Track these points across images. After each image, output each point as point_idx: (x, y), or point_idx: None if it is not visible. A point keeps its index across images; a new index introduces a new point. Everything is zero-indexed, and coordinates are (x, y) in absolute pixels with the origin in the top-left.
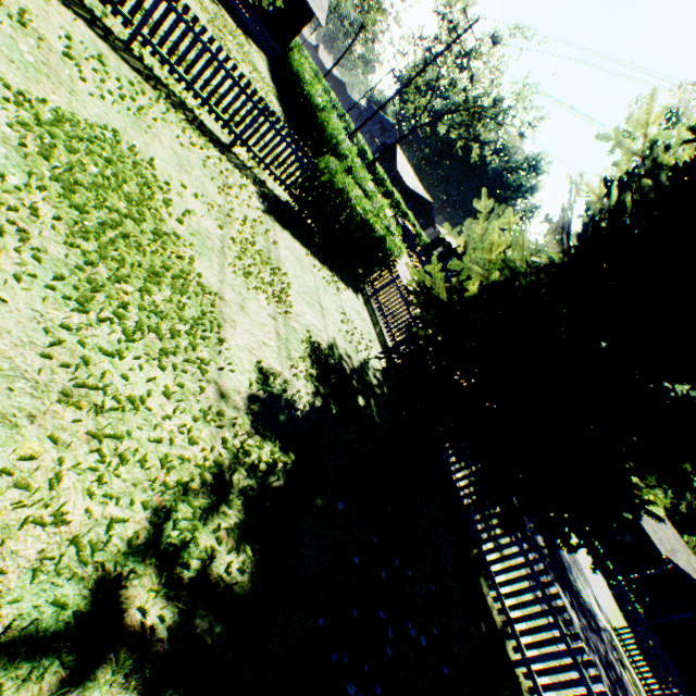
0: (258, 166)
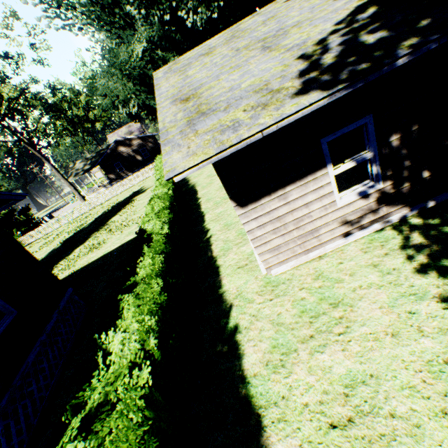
0: (32, 244)
